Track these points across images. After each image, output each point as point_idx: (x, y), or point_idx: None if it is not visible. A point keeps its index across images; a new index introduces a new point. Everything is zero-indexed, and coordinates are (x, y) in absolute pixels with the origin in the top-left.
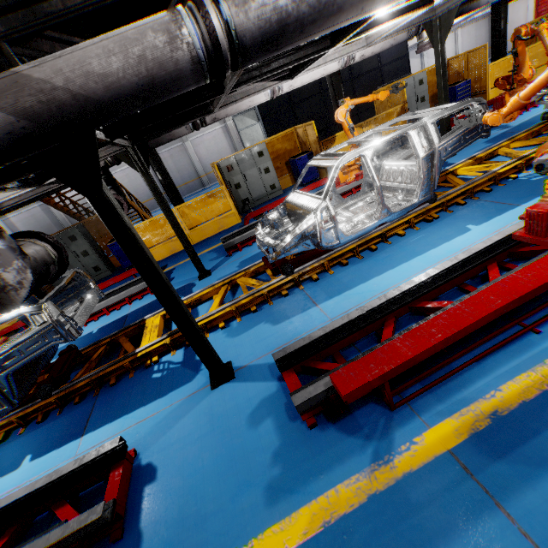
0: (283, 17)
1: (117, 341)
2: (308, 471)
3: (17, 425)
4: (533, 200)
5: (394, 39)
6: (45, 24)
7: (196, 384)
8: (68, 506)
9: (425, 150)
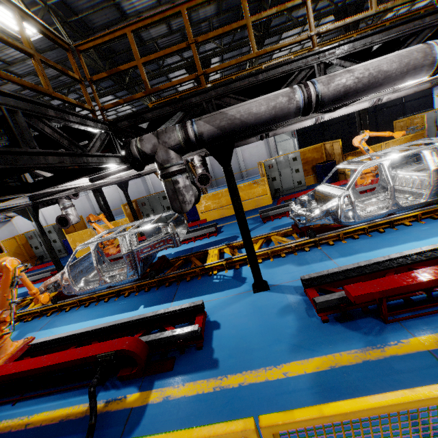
0: (347, 89)
1: (189, 259)
2: (321, 342)
3: (134, 290)
4: None
5: (417, 88)
6: (231, 92)
7: (243, 288)
8: (173, 327)
9: (435, 165)
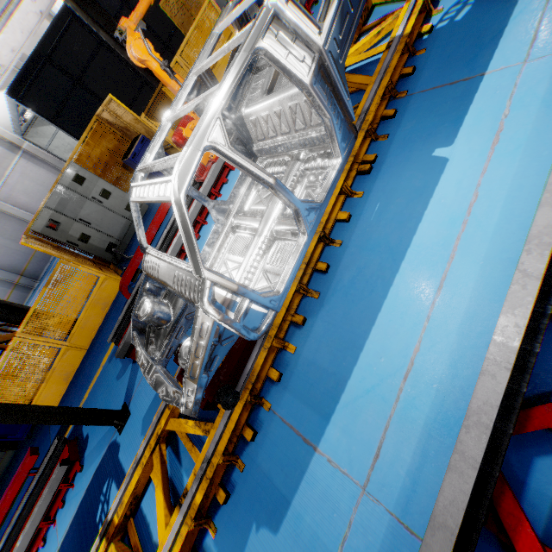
0: None
1: None
2: None
3: None
4: (498, 54)
5: None
6: None
7: None
8: None
9: (307, 64)
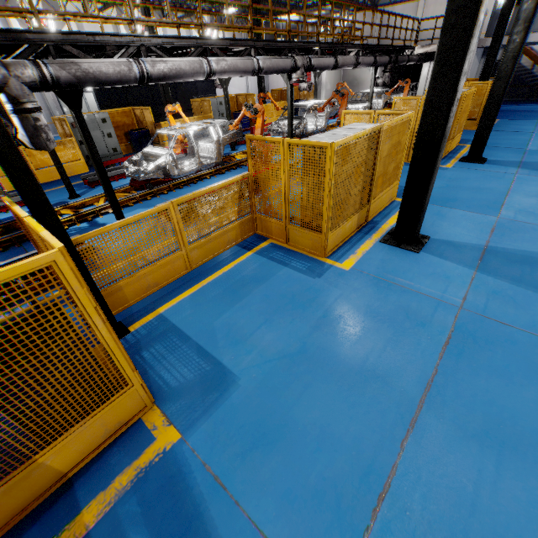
0: (165, 74)
1: (14, 227)
2: None
3: None
4: None
5: None
6: (72, 43)
7: None
8: None
9: (217, 138)
